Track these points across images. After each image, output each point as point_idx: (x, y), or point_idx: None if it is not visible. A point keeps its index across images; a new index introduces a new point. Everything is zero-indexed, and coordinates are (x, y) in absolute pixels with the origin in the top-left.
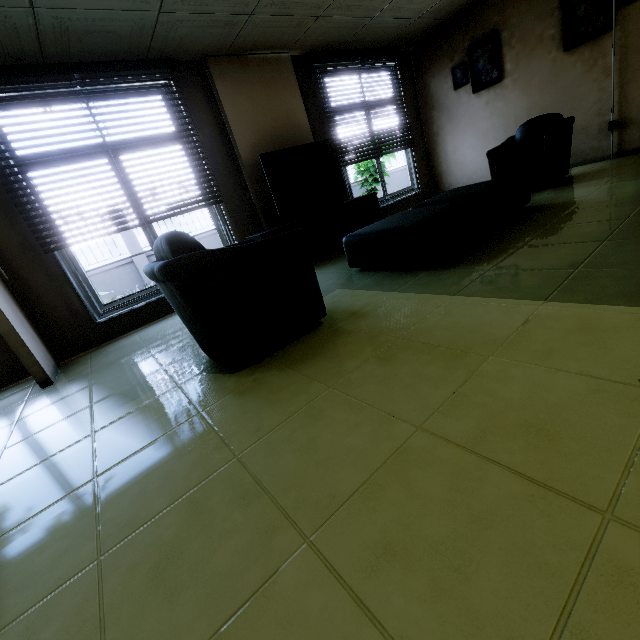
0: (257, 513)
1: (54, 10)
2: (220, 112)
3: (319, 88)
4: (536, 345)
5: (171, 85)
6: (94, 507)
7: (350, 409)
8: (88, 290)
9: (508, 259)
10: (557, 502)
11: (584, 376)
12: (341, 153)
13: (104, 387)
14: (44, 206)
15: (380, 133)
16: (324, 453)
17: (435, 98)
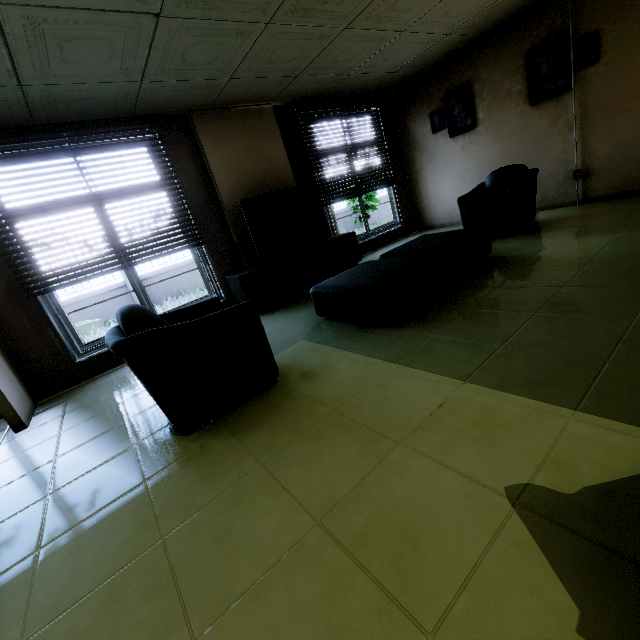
0: (162, 606)
1: (41, 86)
2: (204, 160)
3: (301, 134)
4: (440, 435)
5: (156, 138)
6: (29, 585)
7: (270, 493)
8: (69, 331)
9: (452, 323)
10: (398, 619)
11: (465, 477)
12: (323, 193)
13: (71, 438)
14: (29, 254)
15: (362, 173)
16: (234, 543)
17: (415, 140)
